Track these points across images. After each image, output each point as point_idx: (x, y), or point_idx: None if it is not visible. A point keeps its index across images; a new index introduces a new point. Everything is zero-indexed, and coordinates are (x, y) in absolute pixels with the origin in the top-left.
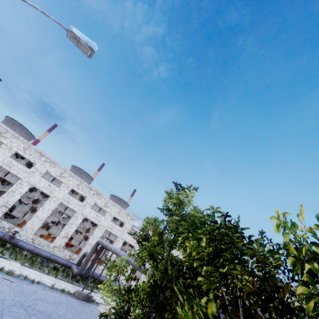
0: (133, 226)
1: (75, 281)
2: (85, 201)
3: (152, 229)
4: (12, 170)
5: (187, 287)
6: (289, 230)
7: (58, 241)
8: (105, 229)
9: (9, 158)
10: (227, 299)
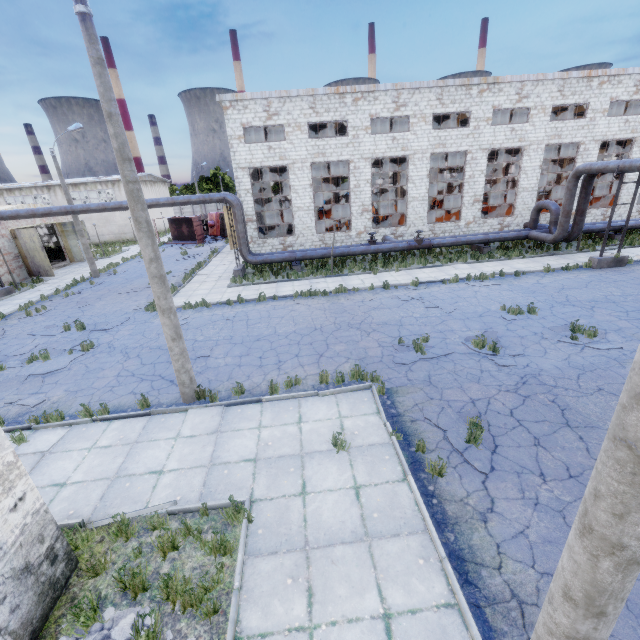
0: None
1: (550, 251)
2: (472, 119)
3: None
4: (329, 157)
5: None
6: None
7: (467, 214)
8: (544, 145)
9: (311, 143)
10: None
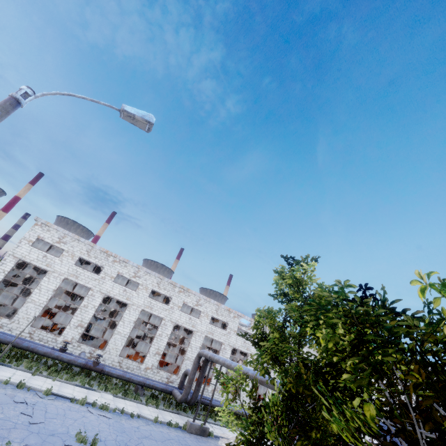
0: (240, 324)
1: (181, 411)
2: (172, 302)
3: (268, 323)
4: (79, 280)
5: (331, 391)
6: (440, 293)
7: (149, 360)
8: (204, 335)
9: (74, 267)
10: (394, 402)
